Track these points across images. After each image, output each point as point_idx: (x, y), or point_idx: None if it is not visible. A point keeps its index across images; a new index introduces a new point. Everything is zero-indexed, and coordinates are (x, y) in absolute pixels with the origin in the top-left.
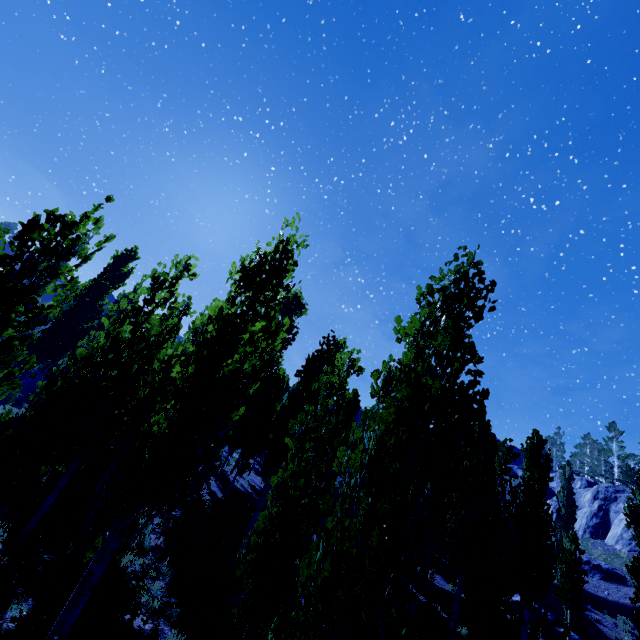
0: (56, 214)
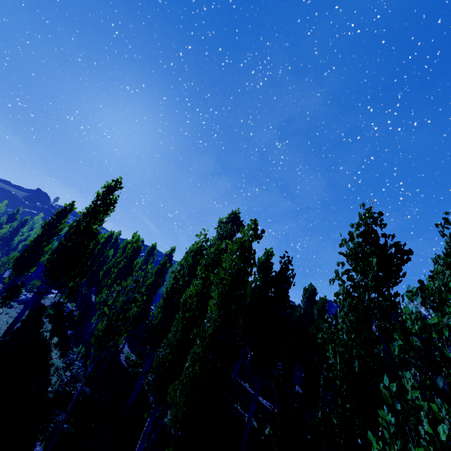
0: None
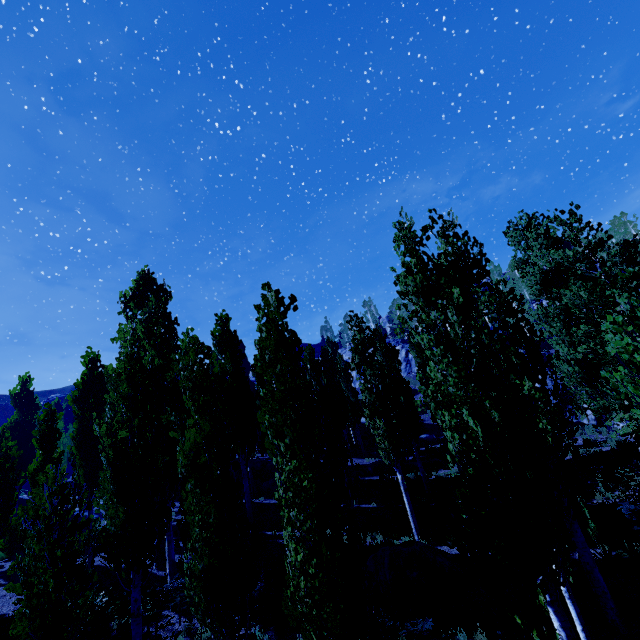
0: None
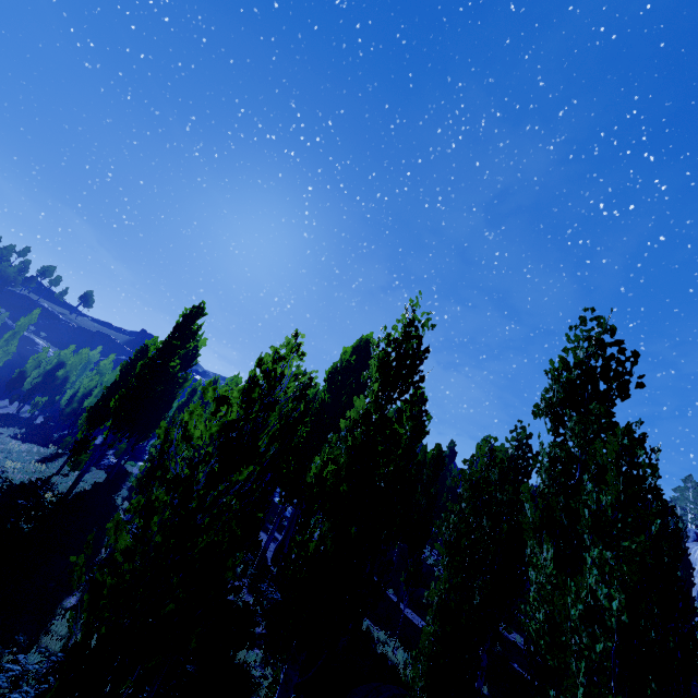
0: (269, 368)
